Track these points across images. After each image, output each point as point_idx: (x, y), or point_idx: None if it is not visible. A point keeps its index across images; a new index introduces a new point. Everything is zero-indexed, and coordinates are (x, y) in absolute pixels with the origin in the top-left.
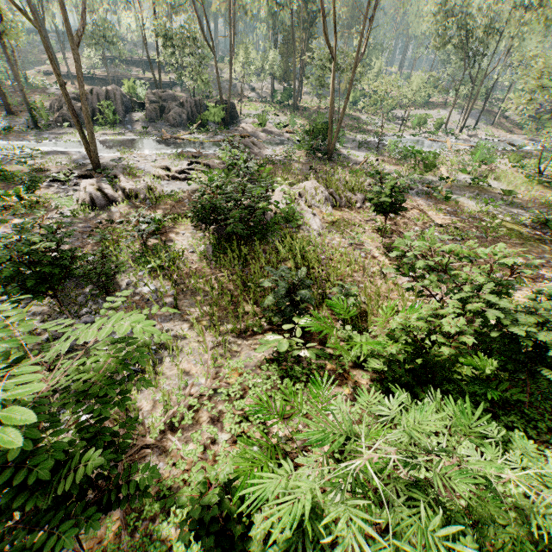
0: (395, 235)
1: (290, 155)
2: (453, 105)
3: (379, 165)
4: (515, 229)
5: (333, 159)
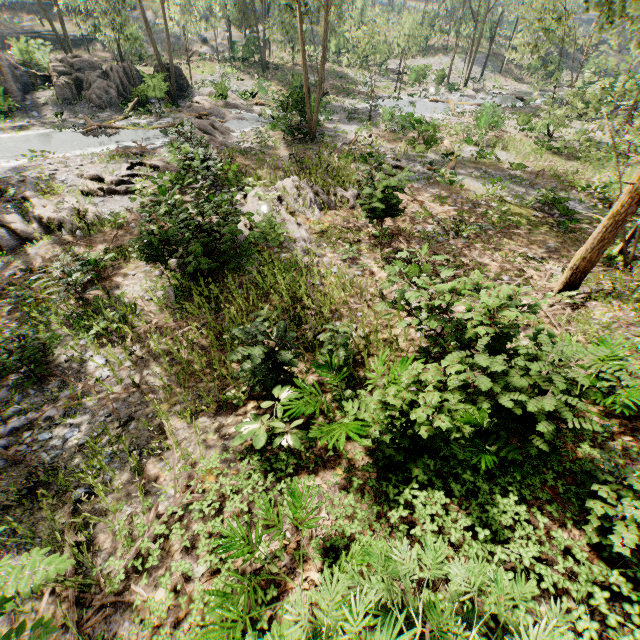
0: (395, 239)
1: (263, 140)
2: (454, 52)
3: (373, 143)
4: (523, 214)
5: (317, 140)
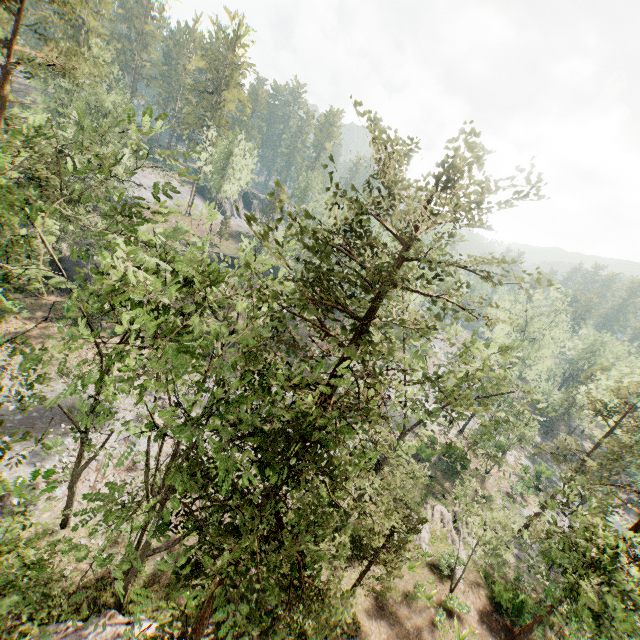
0: None
1: None
2: None
3: None
4: None
5: None
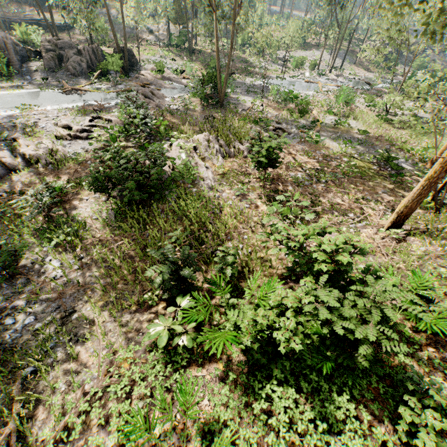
0: (274, 182)
1: (186, 105)
2: (323, 49)
3: (263, 110)
4: (366, 167)
5: (225, 106)
